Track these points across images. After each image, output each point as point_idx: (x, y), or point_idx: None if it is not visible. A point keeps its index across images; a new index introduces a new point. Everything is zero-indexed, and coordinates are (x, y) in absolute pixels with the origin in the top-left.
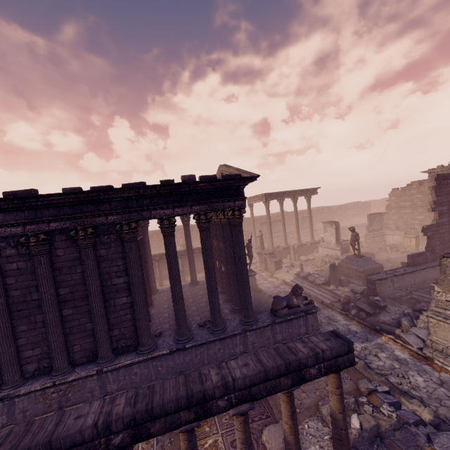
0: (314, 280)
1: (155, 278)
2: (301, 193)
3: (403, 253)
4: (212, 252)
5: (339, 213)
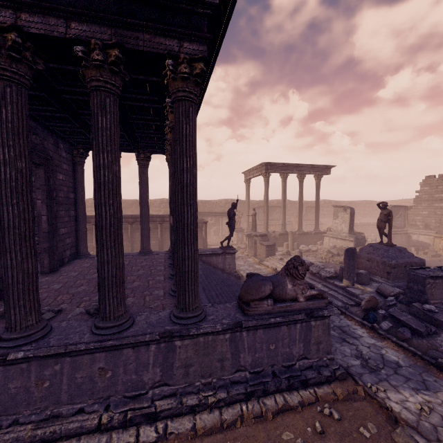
0: (318, 271)
1: (86, 237)
2: (310, 170)
3: (434, 257)
4: (118, 150)
5: None
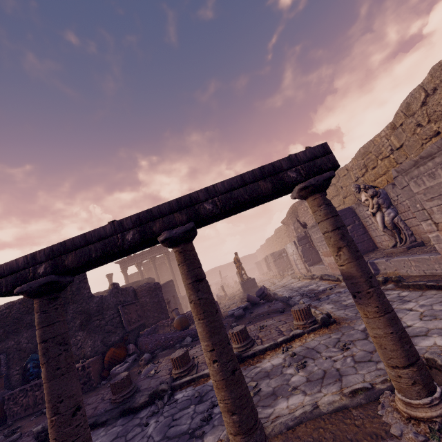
0: None
1: None
2: None
3: None
4: None
5: (230, 268)
